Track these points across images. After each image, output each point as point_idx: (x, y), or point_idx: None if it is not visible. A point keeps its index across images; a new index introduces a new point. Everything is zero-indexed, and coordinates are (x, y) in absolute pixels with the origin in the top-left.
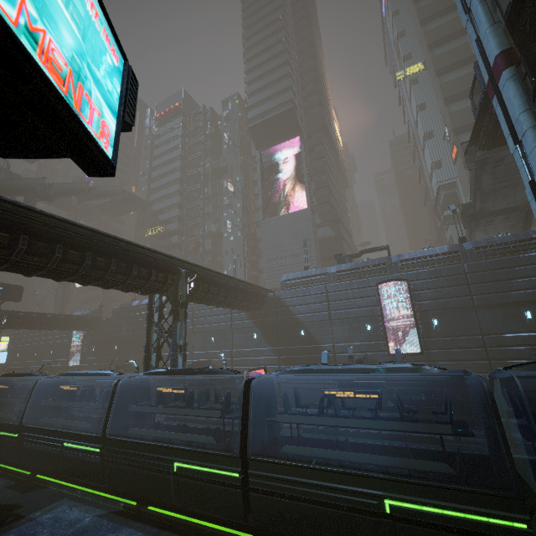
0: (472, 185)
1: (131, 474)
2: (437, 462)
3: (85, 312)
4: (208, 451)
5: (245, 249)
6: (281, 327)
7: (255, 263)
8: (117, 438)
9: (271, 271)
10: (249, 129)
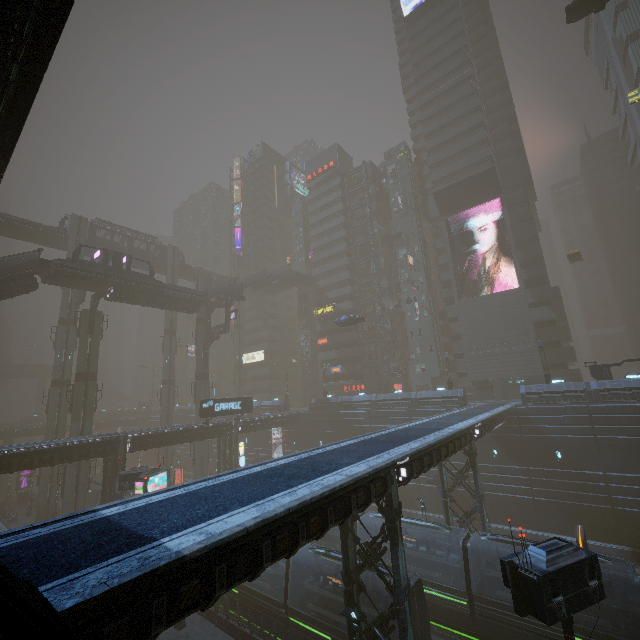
0: None
1: (512, 632)
2: None
3: (276, 403)
4: (612, 636)
5: (436, 331)
6: (529, 445)
7: (448, 346)
8: (488, 598)
9: (476, 361)
10: (434, 194)
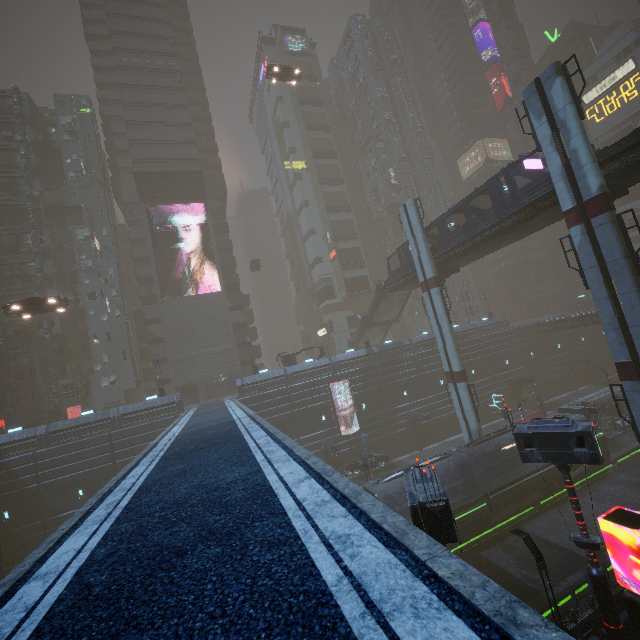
0: (372, 305)
1: None
2: (462, 495)
3: None
4: None
5: (131, 334)
6: None
7: (146, 351)
8: None
9: (182, 364)
10: (135, 174)
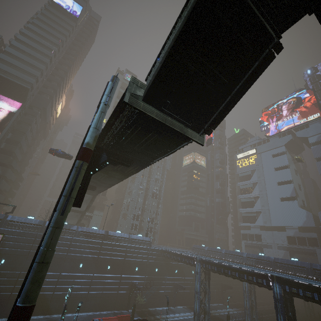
0: None
1: None
2: None
3: None
4: None
5: None
6: None
7: None
8: None
9: None
10: None
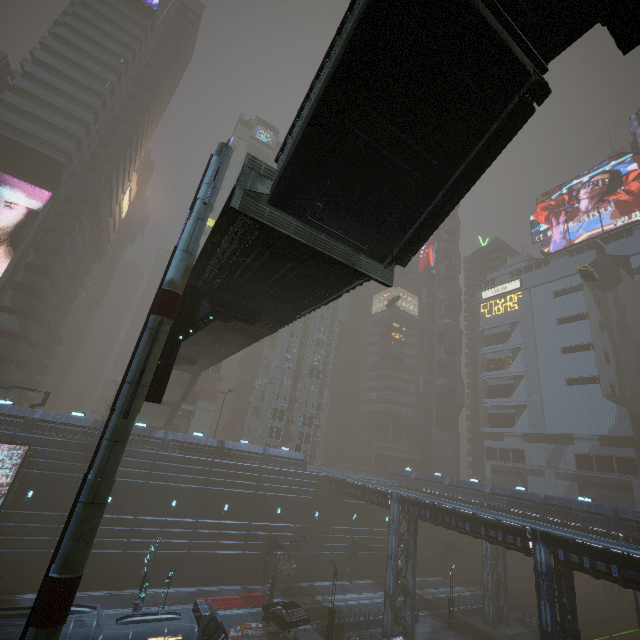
0: None
1: None
2: None
3: None
4: None
5: None
6: None
7: None
8: None
9: None
10: None
